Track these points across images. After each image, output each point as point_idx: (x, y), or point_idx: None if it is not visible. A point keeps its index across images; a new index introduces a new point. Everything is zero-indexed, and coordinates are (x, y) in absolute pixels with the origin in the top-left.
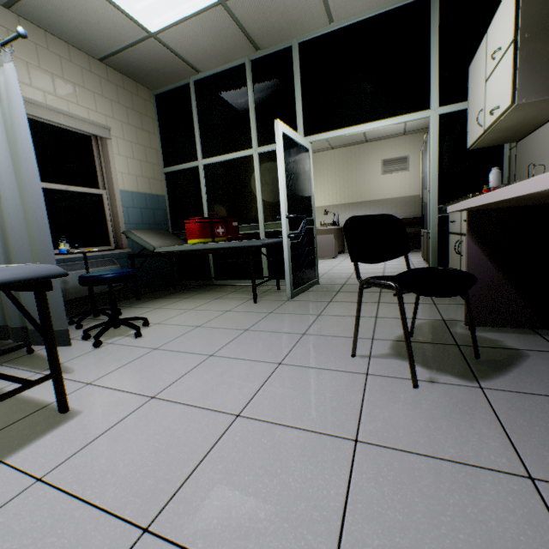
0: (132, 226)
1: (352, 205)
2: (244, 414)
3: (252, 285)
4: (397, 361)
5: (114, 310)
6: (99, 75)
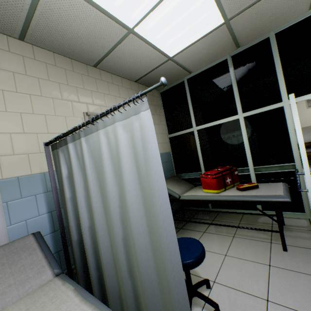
0: None
1: None
2: None
3: (280, 234)
4: None
5: (189, 281)
6: (135, 89)
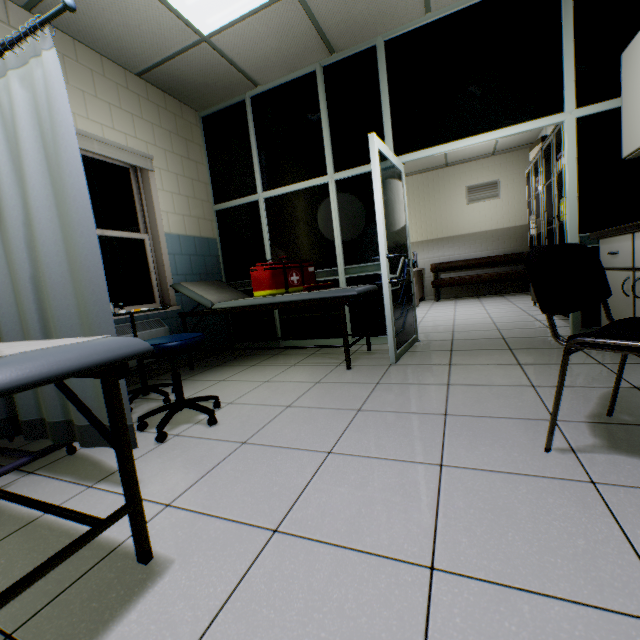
0: (180, 278)
1: (431, 242)
2: (442, 566)
3: (344, 346)
4: (623, 458)
5: (178, 388)
6: (138, 93)
